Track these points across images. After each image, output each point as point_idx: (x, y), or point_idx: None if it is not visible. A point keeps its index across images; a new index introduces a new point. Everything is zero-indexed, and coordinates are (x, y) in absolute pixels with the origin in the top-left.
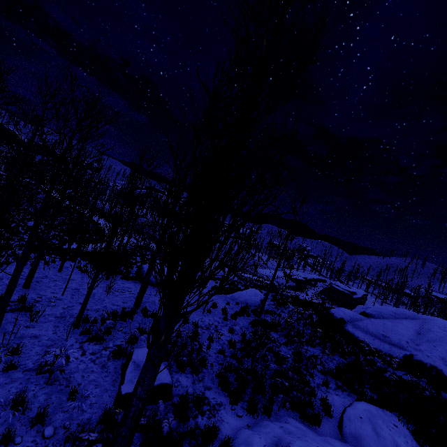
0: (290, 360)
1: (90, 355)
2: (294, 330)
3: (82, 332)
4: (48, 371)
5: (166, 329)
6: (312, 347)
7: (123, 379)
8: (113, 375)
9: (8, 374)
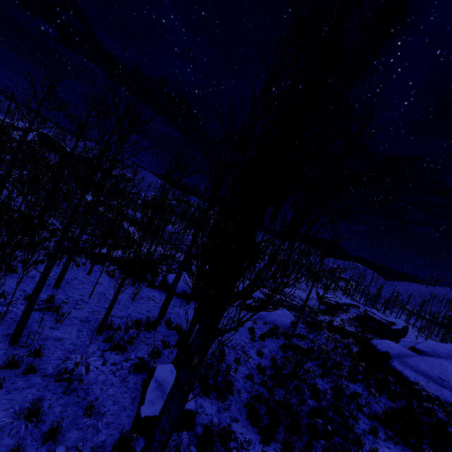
0: (327, 395)
1: (111, 366)
2: (331, 360)
3: (105, 339)
4: (67, 379)
5: (201, 349)
6: (352, 383)
7: (144, 399)
8: (133, 391)
9: (27, 377)
